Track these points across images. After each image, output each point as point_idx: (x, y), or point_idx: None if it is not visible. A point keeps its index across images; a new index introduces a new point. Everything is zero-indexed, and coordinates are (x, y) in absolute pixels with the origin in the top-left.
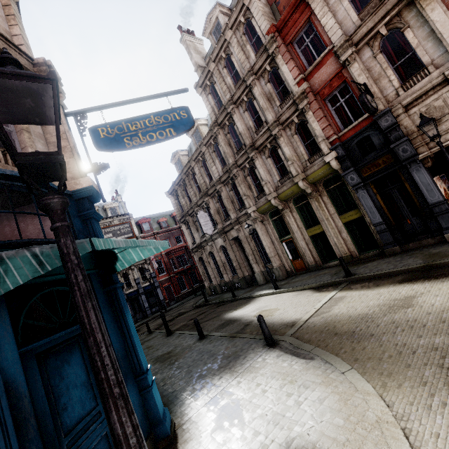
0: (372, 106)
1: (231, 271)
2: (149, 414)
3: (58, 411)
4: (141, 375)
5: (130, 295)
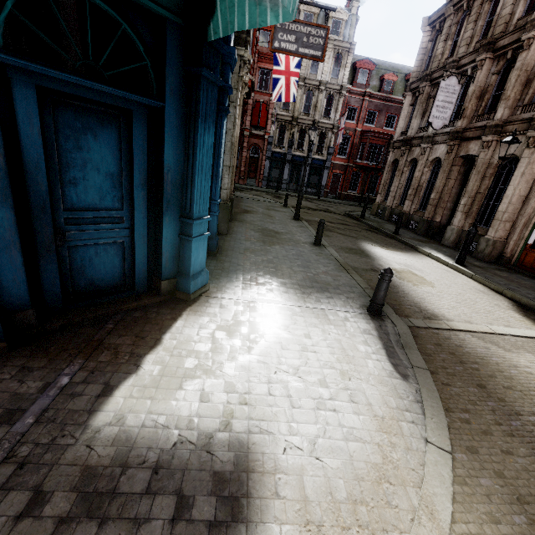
0: None
1: (421, 202)
2: (181, 262)
3: (63, 180)
4: (187, 218)
5: (296, 158)
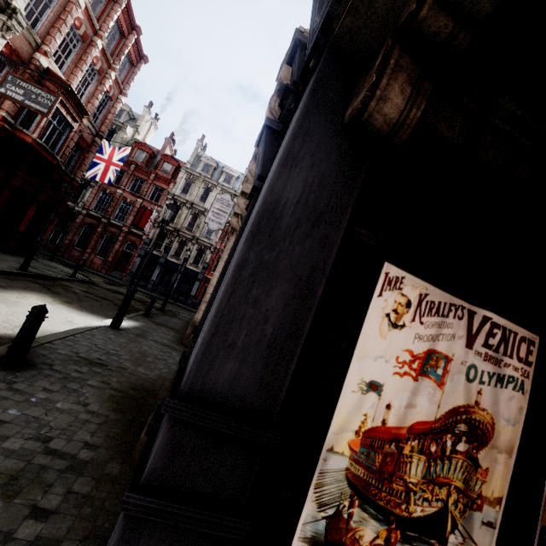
0: None
1: None
2: None
3: None
4: None
5: (170, 263)
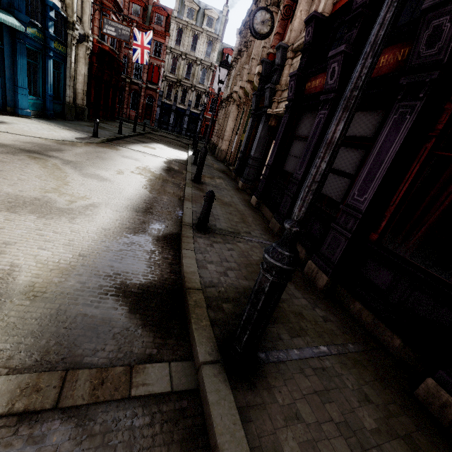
0: (253, 29)
1: None
2: (16, 103)
3: None
4: (16, 86)
5: (179, 109)
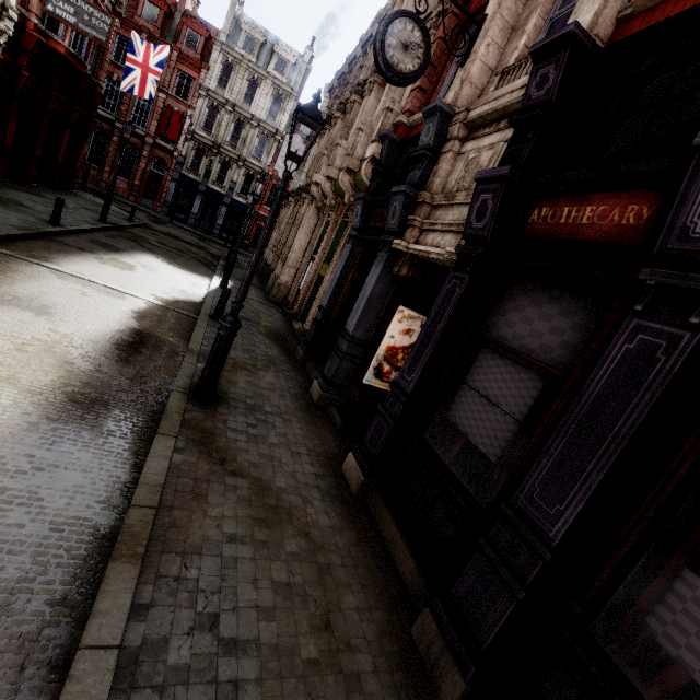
0: (383, 54)
1: None
2: None
3: None
4: None
5: (213, 193)
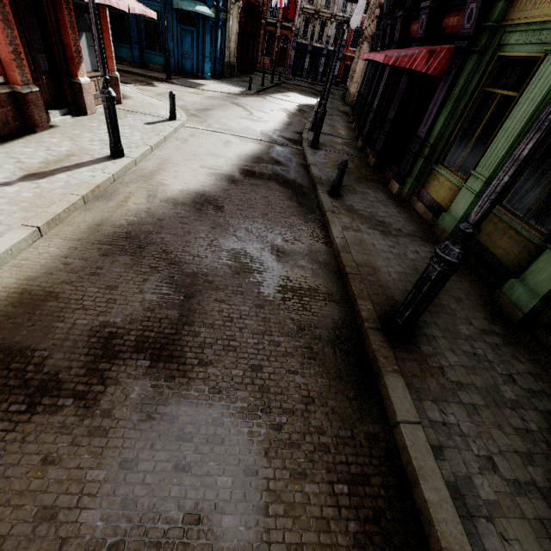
0: None
1: None
2: (203, 69)
3: (183, 45)
4: (204, 57)
5: (316, 49)
